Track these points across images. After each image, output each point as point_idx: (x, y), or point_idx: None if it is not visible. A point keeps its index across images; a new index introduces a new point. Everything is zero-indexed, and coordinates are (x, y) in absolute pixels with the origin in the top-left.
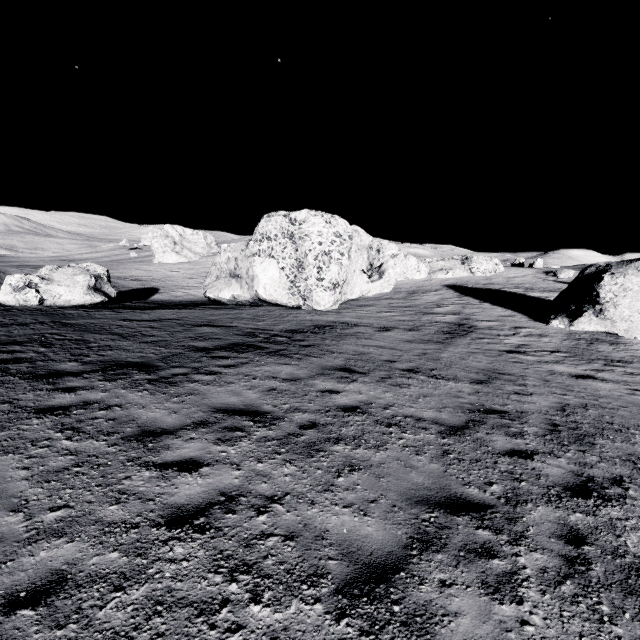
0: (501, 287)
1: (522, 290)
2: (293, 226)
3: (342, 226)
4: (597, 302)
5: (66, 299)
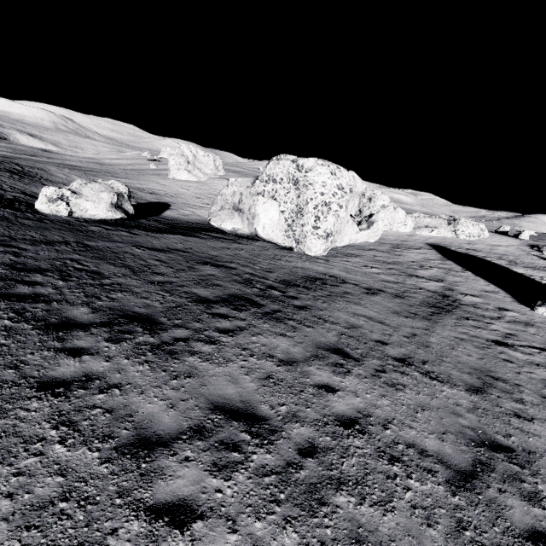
0: (484, 256)
1: (506, 263)
2: (299, 173)
3: (346, 179)
4: None
5: (91, 213)
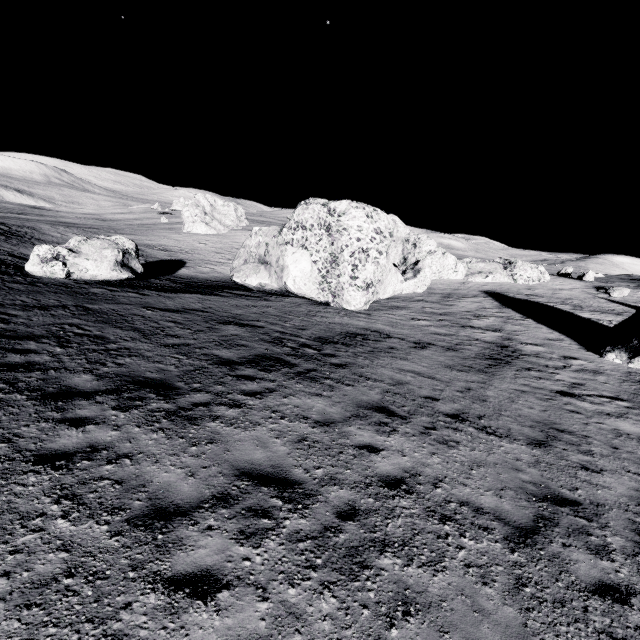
0: (546, 301)
1: (570, 307)
2: (331, 217)
3: (384, 222)
4: None
5: (93, 274)
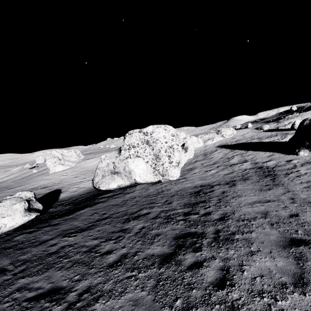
0: (246, 141)
1: (257, 140)
2: (147, 136)
3: (172, 130)
4: None
5: (10, 226)
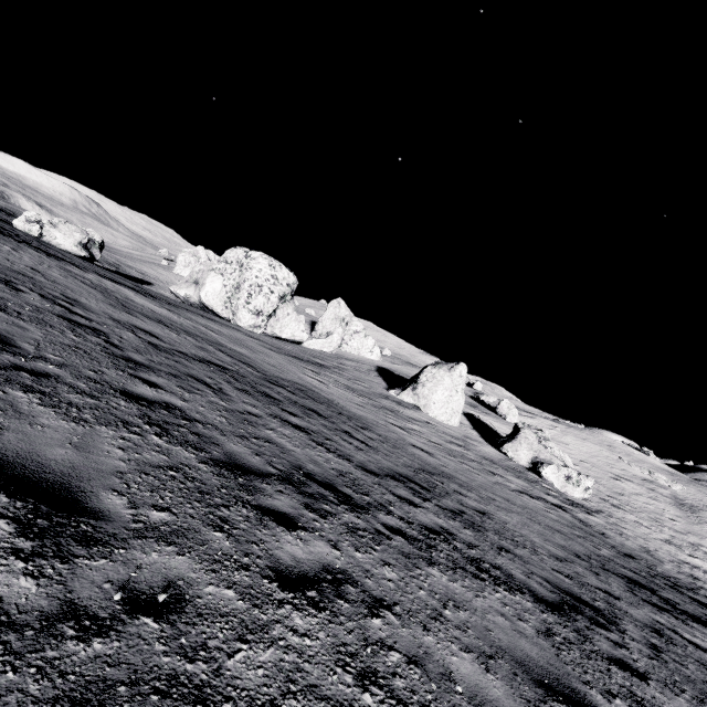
0: None
1: None
2: (246, 259)
3: (283, 274)
4: (417, 382)
5: (59, 242)
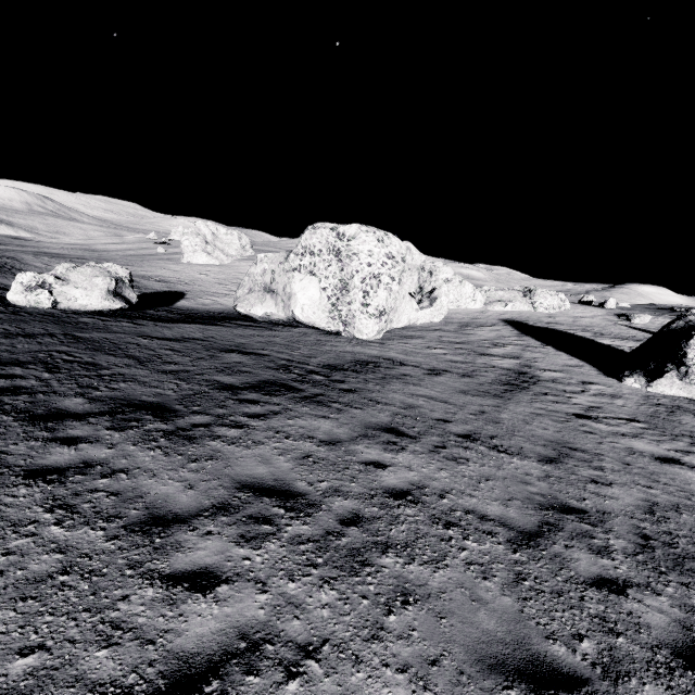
0: (567, 328)
1: (591, 334)
2: (340, 242)
3: (396, 246)
4: (683, 363)
5: (82, 303)
